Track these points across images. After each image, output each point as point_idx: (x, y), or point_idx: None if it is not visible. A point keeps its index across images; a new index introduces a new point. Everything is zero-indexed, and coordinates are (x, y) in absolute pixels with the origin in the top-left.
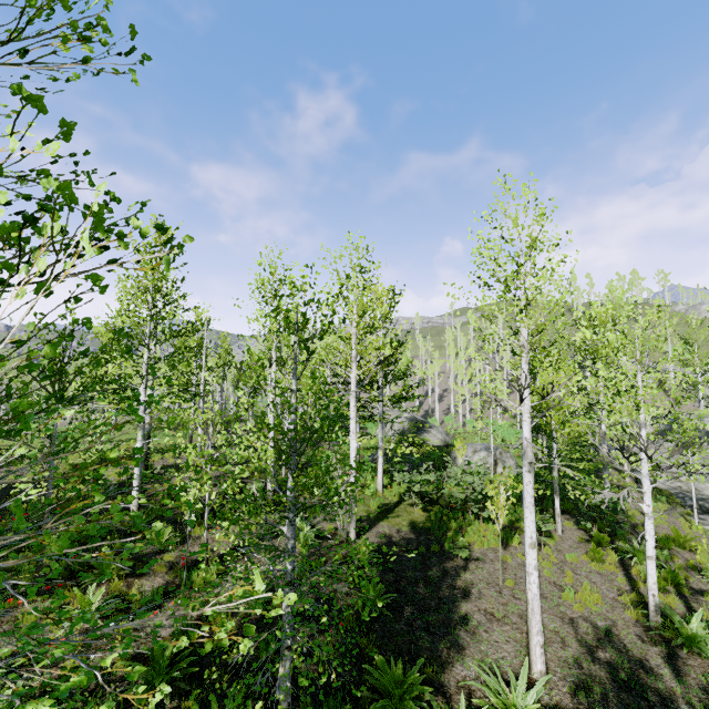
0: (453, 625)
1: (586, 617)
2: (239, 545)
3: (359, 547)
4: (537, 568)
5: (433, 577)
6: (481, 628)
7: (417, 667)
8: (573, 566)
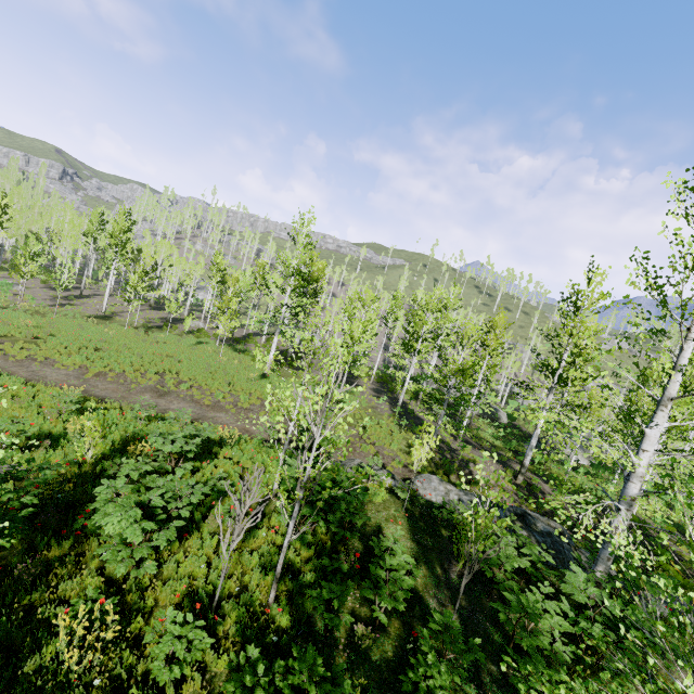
0: None
1: None
2: None
3: None
4: None
5: None
6: None
7: None
8: None
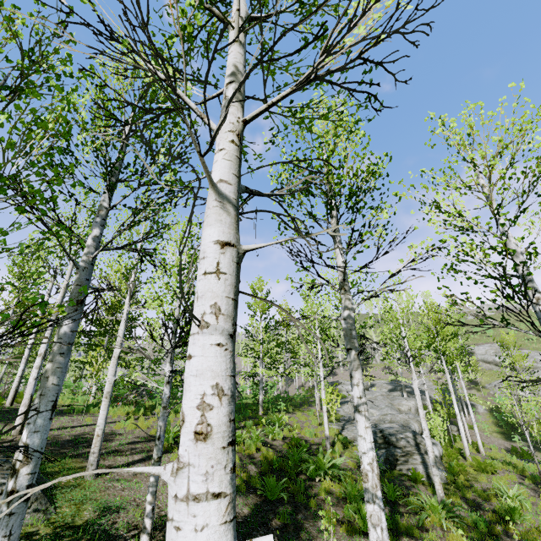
0: None
1: (116, 430)
2: None
3: None
4: (38, 368)
5: None
6: None
7: None
8: None
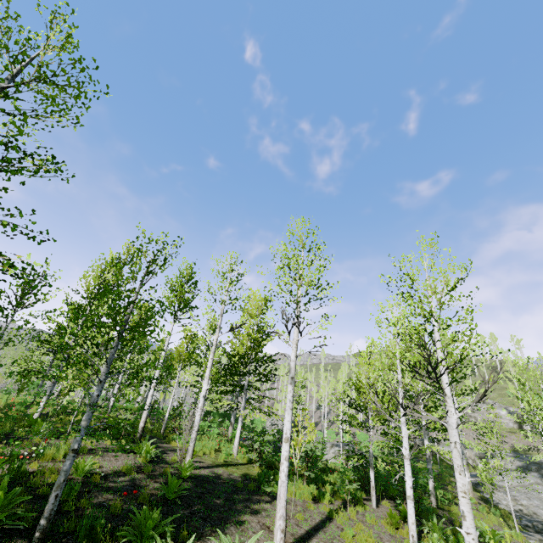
0: (228, 522)
1: None
2: (95, 448)
3: (184, 465)
4: (288, 460)
5: (235, 499)
6: (251, 530)
7: (171, 518)
8: (369, 525)
